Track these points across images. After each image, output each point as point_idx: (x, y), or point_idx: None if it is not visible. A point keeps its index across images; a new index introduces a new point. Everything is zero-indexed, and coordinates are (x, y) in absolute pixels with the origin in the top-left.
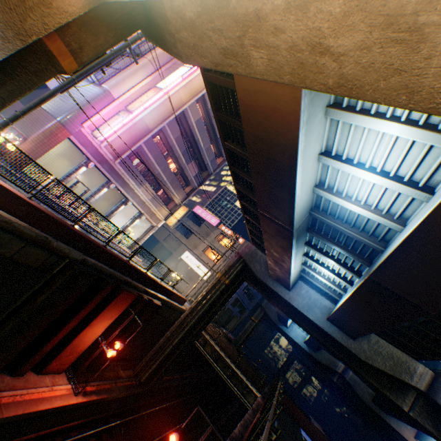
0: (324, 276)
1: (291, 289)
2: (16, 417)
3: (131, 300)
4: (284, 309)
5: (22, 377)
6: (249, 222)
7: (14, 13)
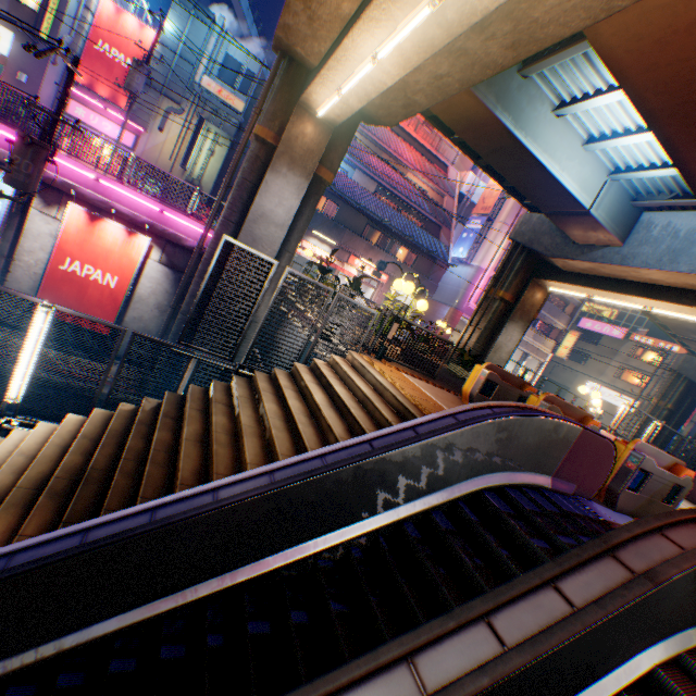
0: None
1: None
2: None
3: None
4: None
5: None
6: (673, 335)
7: (526, 316)
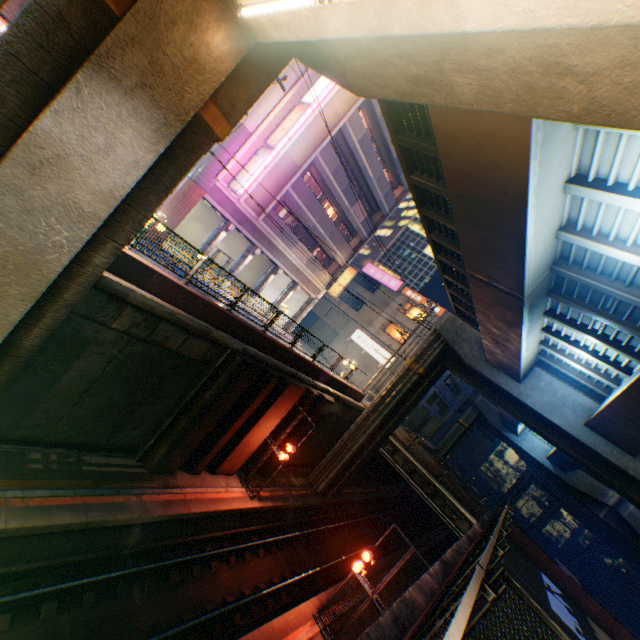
0: (579, 361)
1: (521, 381)
2: (201, 513)
3: (299, 396)
4: (511, 409)
5: (198, 476)
6: (449, 284)
7: (173, 94)
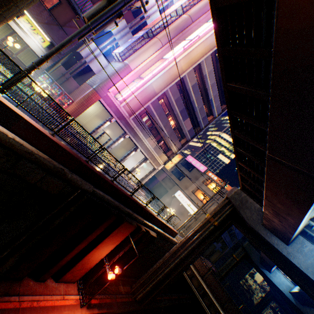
0: None
1: (289, 244)
2: None
3: (131, 230)
4: (280, 263)
5: (43, 283)
6: (241, 169)
7: None
